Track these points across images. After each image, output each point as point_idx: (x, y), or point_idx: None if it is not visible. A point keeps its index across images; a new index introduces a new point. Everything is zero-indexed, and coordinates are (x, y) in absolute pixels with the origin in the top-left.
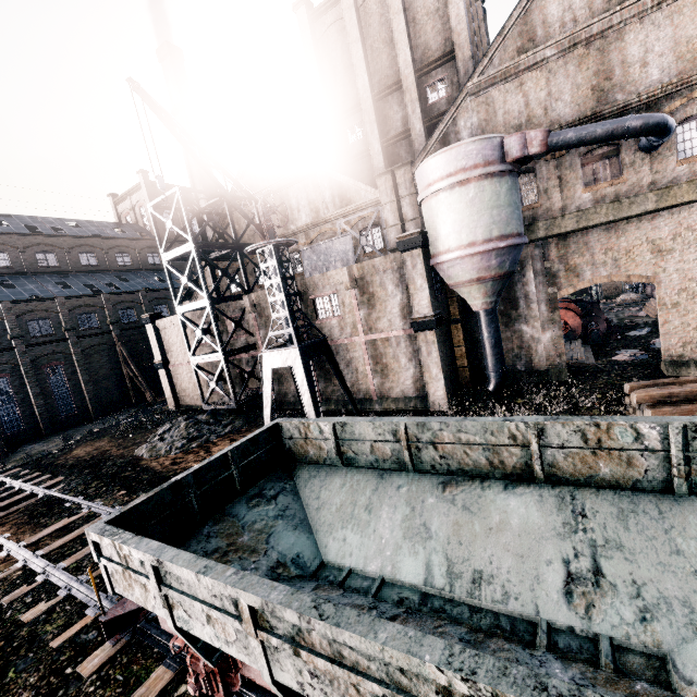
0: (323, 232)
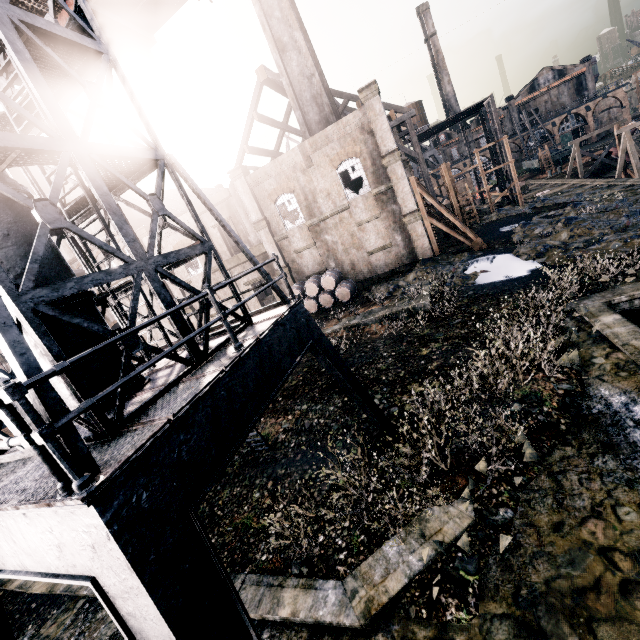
0: None
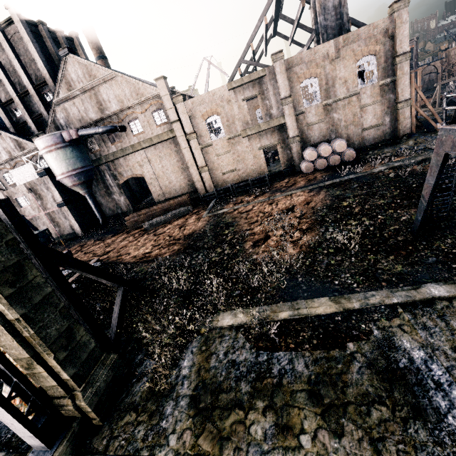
0: (18, 162)
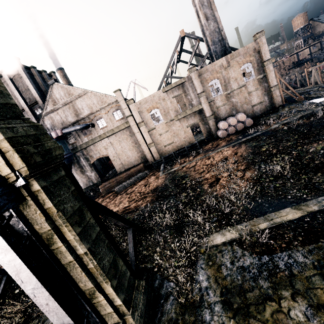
0: None
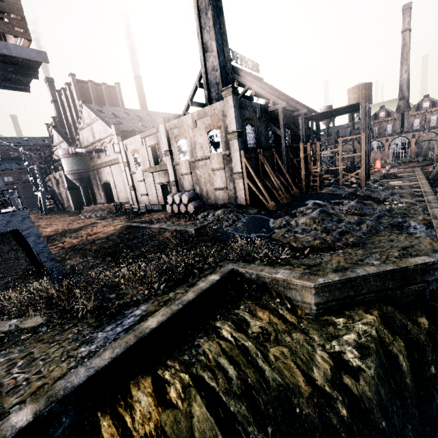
0: None
